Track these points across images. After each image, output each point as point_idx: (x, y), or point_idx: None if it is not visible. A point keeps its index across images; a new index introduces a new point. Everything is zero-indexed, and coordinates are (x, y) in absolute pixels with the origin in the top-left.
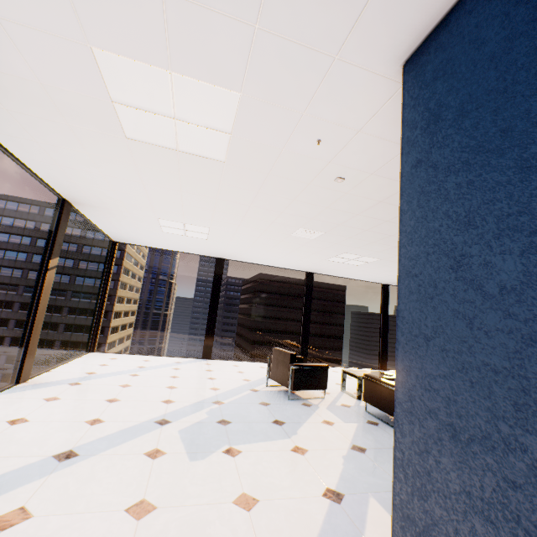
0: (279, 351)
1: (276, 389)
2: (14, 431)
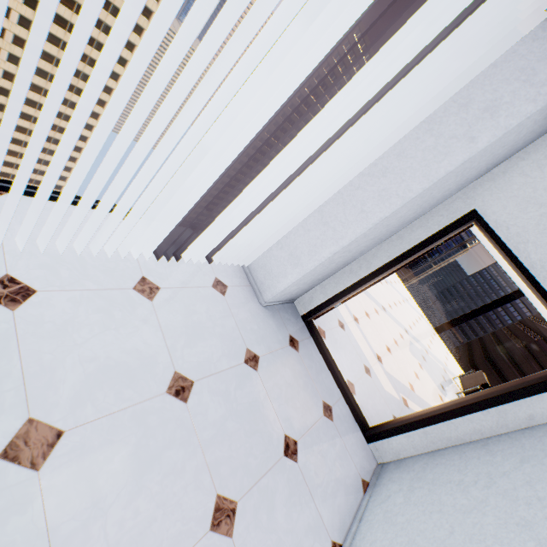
0: (482, 375)
1: (455, 385)
2: (374, 286)
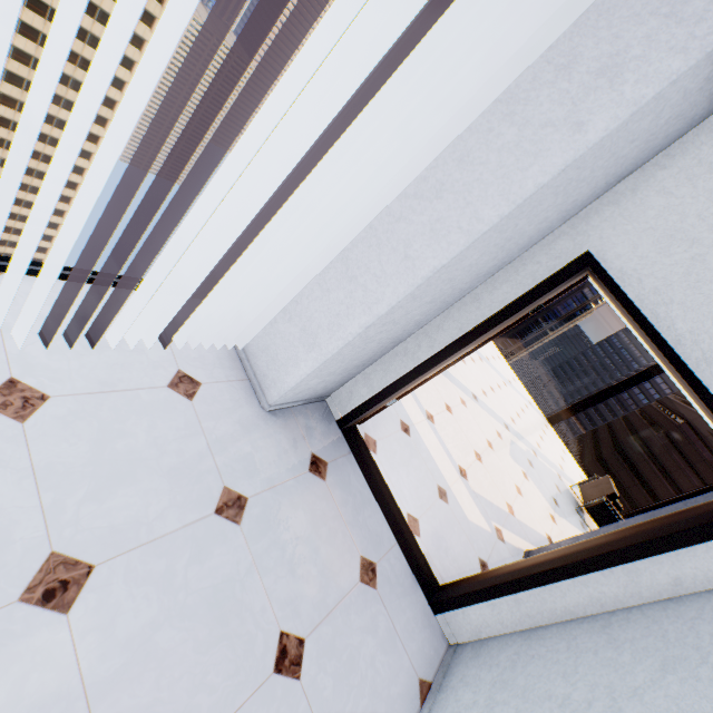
0: (609, 481)
1: (573, 496)
2: (462, 365)
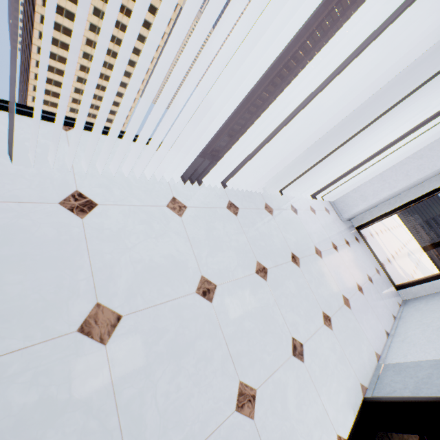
0: None
1: None
2: None
